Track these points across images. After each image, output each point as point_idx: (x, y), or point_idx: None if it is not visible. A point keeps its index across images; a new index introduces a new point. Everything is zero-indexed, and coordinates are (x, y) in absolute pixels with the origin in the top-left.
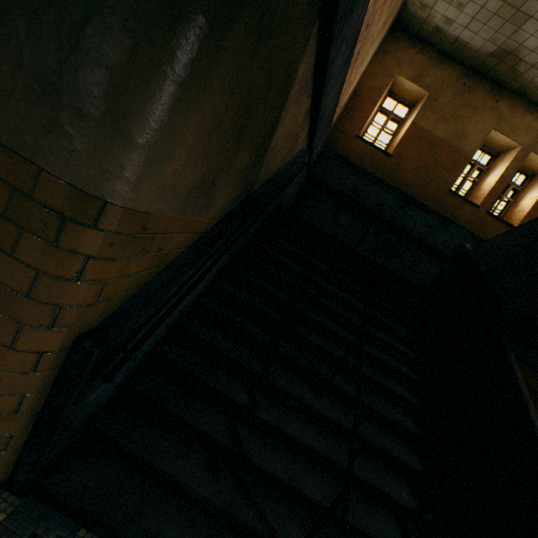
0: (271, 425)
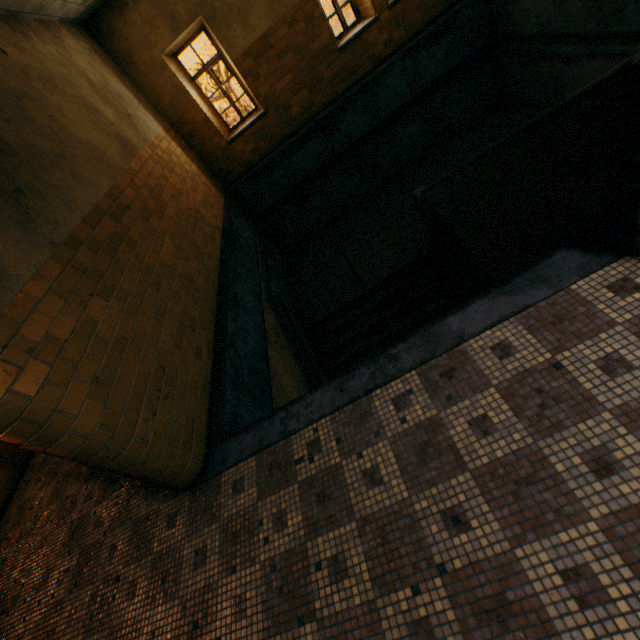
0: None
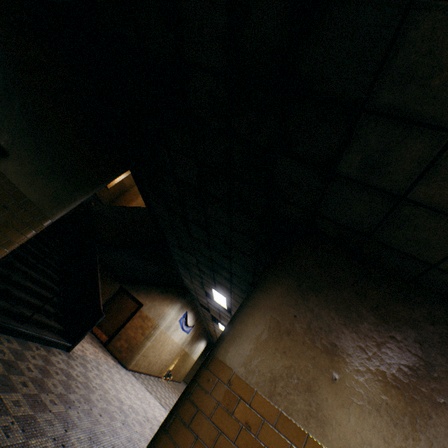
0: (15, 282)
